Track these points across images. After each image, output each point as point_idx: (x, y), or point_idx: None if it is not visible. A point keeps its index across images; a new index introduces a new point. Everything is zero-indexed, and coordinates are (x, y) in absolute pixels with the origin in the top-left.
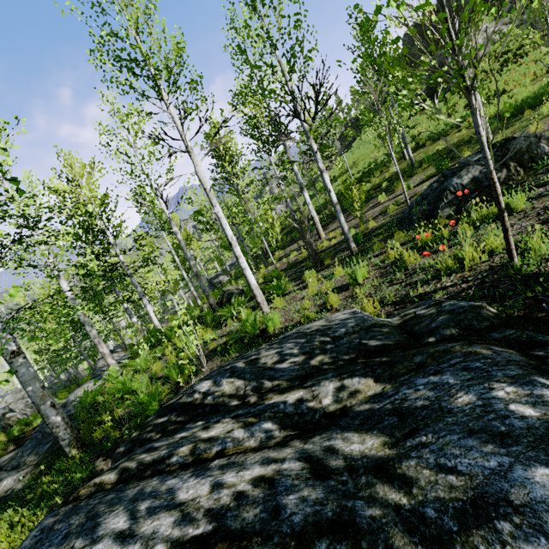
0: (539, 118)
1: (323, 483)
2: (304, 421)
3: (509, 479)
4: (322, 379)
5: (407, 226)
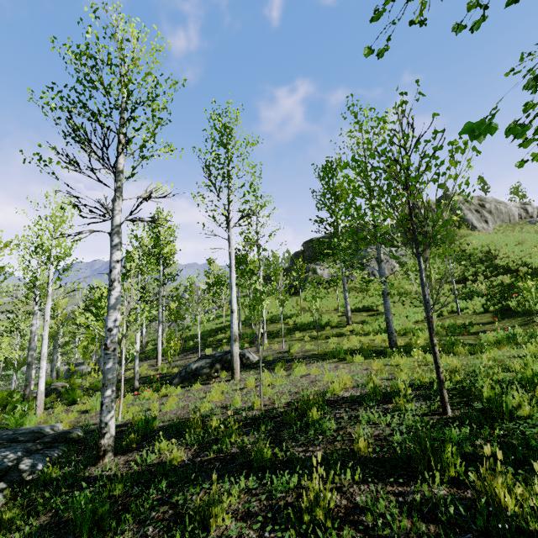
0: (290, 339)
1: None
2: None
3: None
4: None
5: (165, 382)
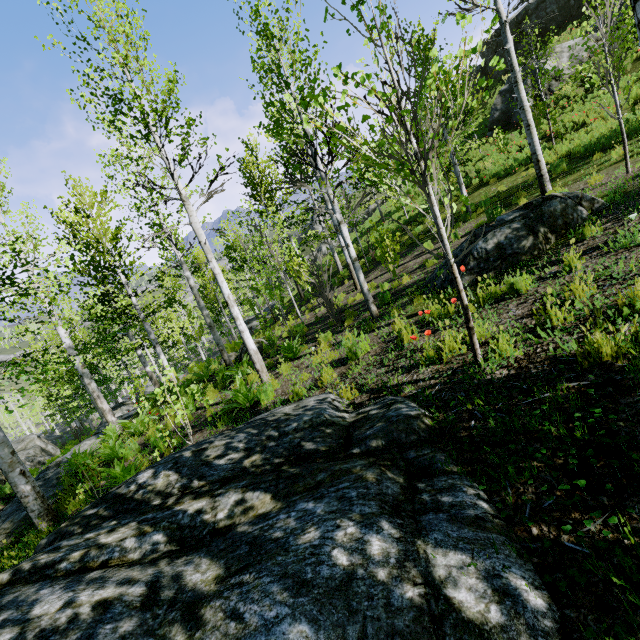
0: (605, 166)
1: (142, 614)
2: (191, 536)
3: (270, 632)
4: (232, 488)
5: (430, 291)
